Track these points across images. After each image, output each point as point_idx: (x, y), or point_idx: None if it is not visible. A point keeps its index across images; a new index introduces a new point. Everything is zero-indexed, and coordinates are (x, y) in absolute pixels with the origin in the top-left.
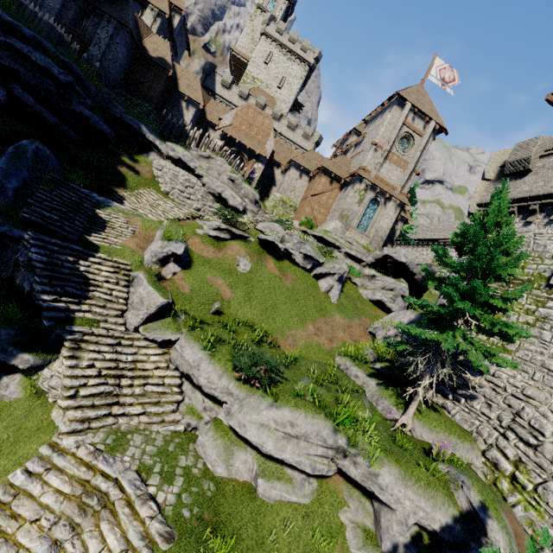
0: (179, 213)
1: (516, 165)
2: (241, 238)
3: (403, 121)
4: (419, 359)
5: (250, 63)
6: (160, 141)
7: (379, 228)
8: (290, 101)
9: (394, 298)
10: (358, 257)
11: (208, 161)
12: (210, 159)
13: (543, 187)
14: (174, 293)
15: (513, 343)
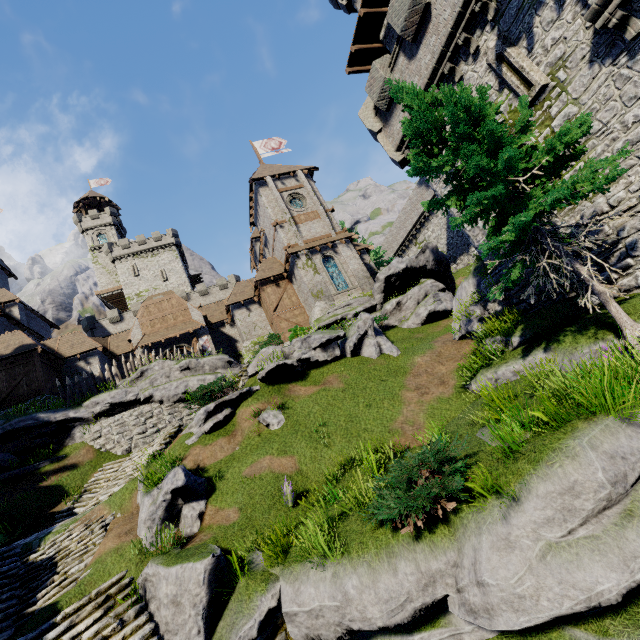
0: (153, 450)
1: (384, 96)
2: (244, 399)
3: (278, 191)
4: (547, 260)
5: (123, 288)
6: (73, 410)
7: (355, 272)
8: (185, 280)
9: (437, 299)
10: (368, 307)
11: (145, 377)
12: (145, 374)
13: (420, 78)
14: (219, 539)
15: (586, 151)
